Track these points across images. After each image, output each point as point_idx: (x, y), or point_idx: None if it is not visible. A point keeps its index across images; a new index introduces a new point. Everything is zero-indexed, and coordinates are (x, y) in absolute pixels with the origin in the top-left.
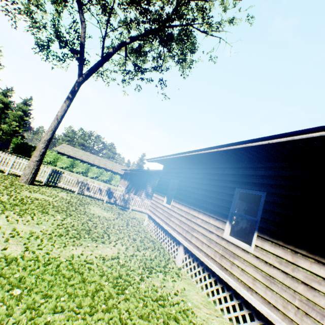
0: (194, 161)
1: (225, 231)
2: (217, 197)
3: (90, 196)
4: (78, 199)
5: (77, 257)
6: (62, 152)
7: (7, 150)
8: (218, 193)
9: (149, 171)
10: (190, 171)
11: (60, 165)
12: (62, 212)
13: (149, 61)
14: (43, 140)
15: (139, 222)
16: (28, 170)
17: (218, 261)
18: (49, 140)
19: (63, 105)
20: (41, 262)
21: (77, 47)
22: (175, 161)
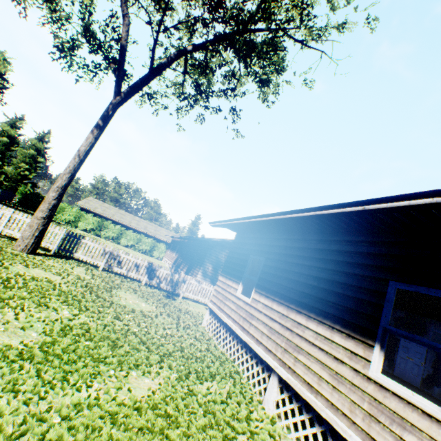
0: (295, 228)
1: (374, 365)
2: (346, 294)
3: (122, 275)
4: (103, 280)
5: (86, 407)
6: (86, 208)
7: (10, 201)
8: (347, 286)
9: (209, 241)
10: (286, 244)
11: (82, 226)
12: (72, 302)
13: (217, 81)
14: (55, 187)
15: (196, 319)
16: (29, 231)
17: (362, 425)
18: (64, 187)
19: (89, 136)
20: (3, 432)
21: (115, 57)
22: (259, 226)
